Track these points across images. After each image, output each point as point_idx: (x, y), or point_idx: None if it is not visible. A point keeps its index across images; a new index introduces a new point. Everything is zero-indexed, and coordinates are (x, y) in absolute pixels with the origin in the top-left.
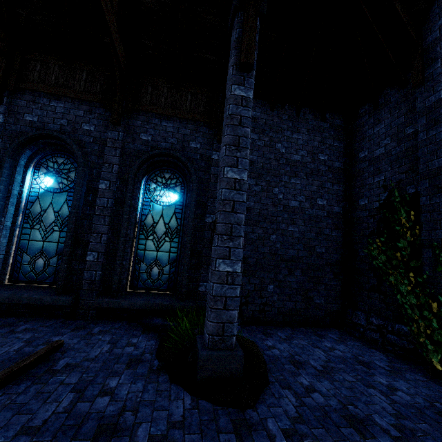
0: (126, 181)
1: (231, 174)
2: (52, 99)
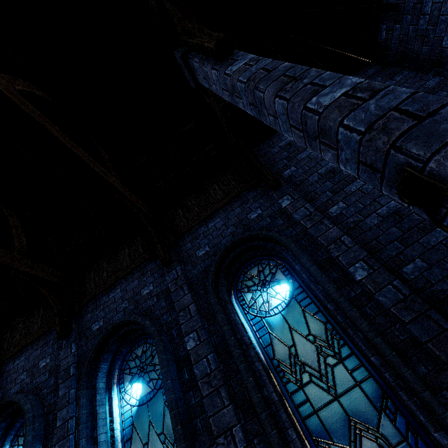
0: (213, 316)
1: (326, 99)
2: (109, 292)
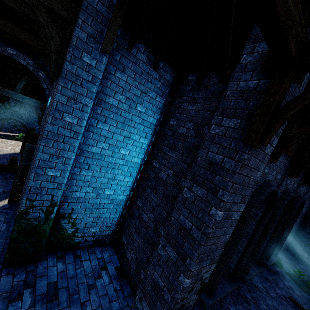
0: None
1: None
2: None
